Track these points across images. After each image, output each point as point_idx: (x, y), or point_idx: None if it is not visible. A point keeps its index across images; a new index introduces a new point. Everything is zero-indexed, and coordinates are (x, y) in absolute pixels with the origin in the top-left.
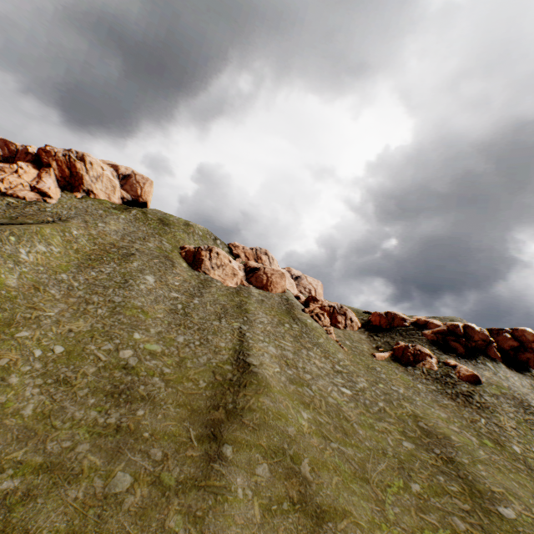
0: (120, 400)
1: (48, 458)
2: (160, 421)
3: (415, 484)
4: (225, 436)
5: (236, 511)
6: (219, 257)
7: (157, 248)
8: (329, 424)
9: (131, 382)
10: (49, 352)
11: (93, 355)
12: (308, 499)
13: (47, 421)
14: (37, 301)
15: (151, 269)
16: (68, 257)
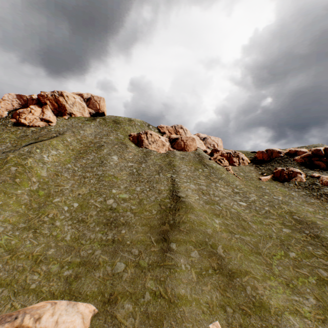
0: (111, 226)
1: (82, 259)
2: (134, 235)
3: (292, 252)
4: (171, 238)
5: (182, 276)
6: (152, 136)
7: (115, 139)
8: (232, 224)
9: (115, 216)
10: (71, 207)
11: (93, 205)
12: (223, 267)
13: (78, 241)
14: (59, 182)
15: (114, 152)
16: (68, 154)
